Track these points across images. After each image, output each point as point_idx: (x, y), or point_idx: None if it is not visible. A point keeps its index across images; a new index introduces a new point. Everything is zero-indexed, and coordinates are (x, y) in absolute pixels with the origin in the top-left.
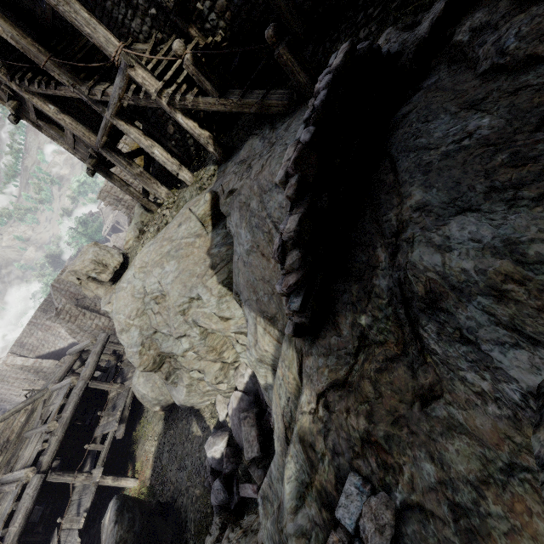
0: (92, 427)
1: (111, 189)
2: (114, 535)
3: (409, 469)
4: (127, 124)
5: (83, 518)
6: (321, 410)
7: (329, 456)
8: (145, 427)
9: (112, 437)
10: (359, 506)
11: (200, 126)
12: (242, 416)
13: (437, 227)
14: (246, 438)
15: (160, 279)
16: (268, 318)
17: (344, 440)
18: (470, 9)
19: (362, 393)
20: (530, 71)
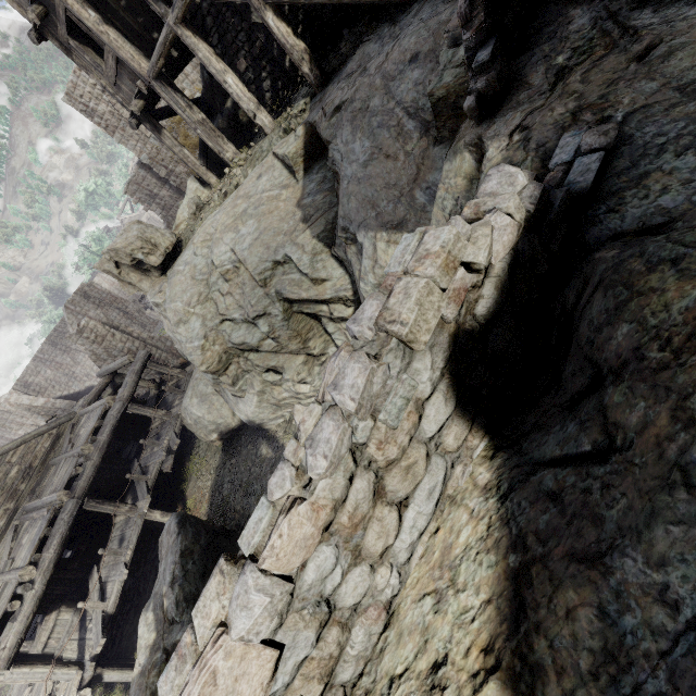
0: (131, 461)
1: (143, 181)
2: (178, 544)
3: (629, 97)
4: (196, 36)
5: (130, 551)
6: (517, 137)
7: (532, 154)
8: (197, 463)
9: (159, 468)
10: (577, 142)
11: (294, 33)
12: None
13: None
14: None
15: (233, 245)
16: (393, 227)
17: (551, 130)
18: None
19: (568, 93)
20: None
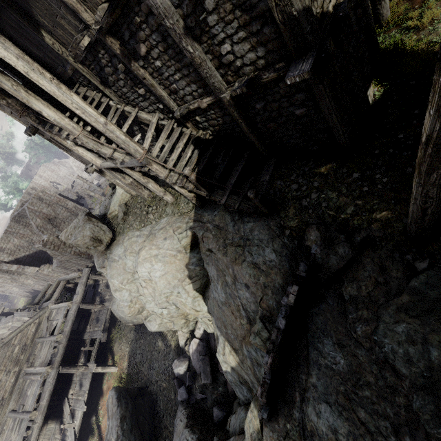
0: (81, 331)
1: None
2: (118, 413)
3: None
4: (132, 170)
5: (86, 394)
6: None
7: None
8: (120, 333)
9: (99, 341)
10: None
11: (189, 191)
12: (200, 358)
13: (318, 402)
14: (202, 371)
15: (149, 271)
16: (233, 347)
17: None
18: (353, 267)
19: None
20: (360, 349)
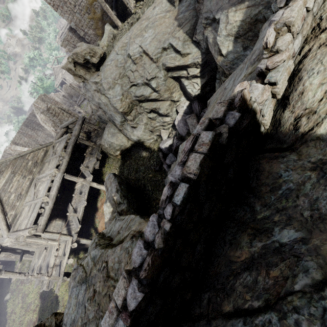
0: (79, 165)
1: (71, 39)
2: (116, 180)
3: None
4: None
5: (86, 195)
6: None
7: None
8: (109, 167)
9: (93, 166)
10: None
11: None
12: (187, 116)
13: None
14: (190, 124)
15: (140, 43)
16: (239, 2)
17: None
18: None
19: None
20: None
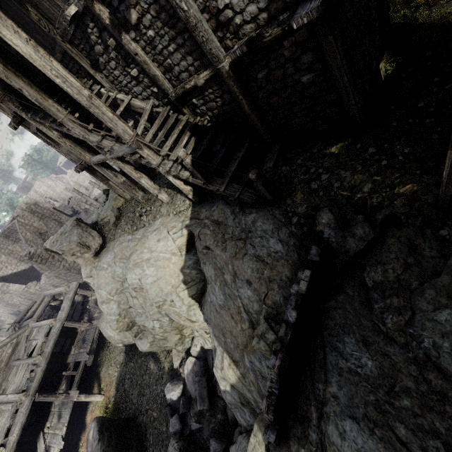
0: (65, 354)
1: None
2: (98, 449)
3: None
4: (123, 163)
5: (65, 427)
6: None
7: None
8: (108, 355)
9: (84, 365)
10: None
11: (184, 183)
12: (196, 379)
13: (341, 418)
14: (198, 395)
15: (140, 278)
16: (232, 359)
17: None
18: (376, 249)
19: None
20: (392, 346)
